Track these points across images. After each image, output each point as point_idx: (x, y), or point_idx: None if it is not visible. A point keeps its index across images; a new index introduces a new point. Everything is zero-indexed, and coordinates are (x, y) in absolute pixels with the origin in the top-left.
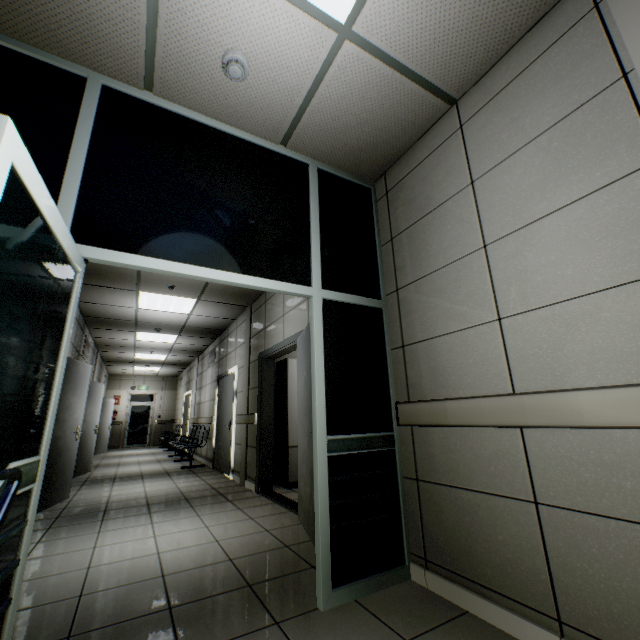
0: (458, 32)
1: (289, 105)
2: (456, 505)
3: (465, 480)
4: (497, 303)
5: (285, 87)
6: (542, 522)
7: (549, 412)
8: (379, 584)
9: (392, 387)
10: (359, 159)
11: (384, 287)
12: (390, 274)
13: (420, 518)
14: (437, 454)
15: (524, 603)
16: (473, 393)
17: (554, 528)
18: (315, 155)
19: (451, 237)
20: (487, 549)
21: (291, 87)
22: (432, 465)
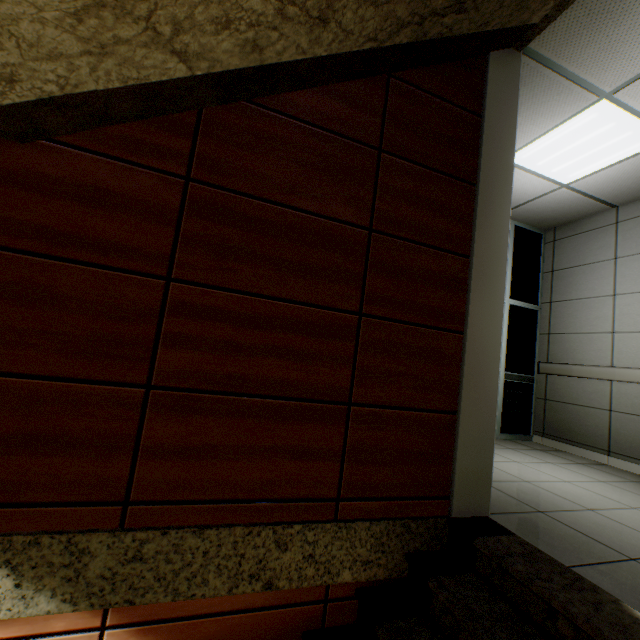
0: (628, 188)
1: (515, 203)
2: (567, 411)
3: (574, 401)
4: (613, 325)
5: (518, 198)
6: (610, 417)
7: (626, 376)
8: (518, 438)
9: (537, 354)
10: (542, 222)
11: (541, 298)
12: (547, 292)
13: (543, 416)
14: (560, 389)
15: (593, 446)
16: (589, 363)
17: (615, 420)
18: (515, 219)
19: (594, 284)
20: (580, 428)
21: (521, 198)
22: (556, 393)
